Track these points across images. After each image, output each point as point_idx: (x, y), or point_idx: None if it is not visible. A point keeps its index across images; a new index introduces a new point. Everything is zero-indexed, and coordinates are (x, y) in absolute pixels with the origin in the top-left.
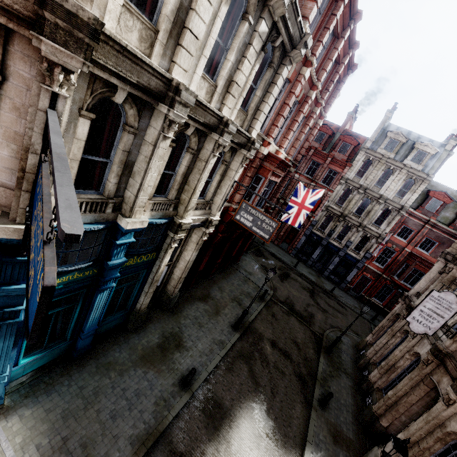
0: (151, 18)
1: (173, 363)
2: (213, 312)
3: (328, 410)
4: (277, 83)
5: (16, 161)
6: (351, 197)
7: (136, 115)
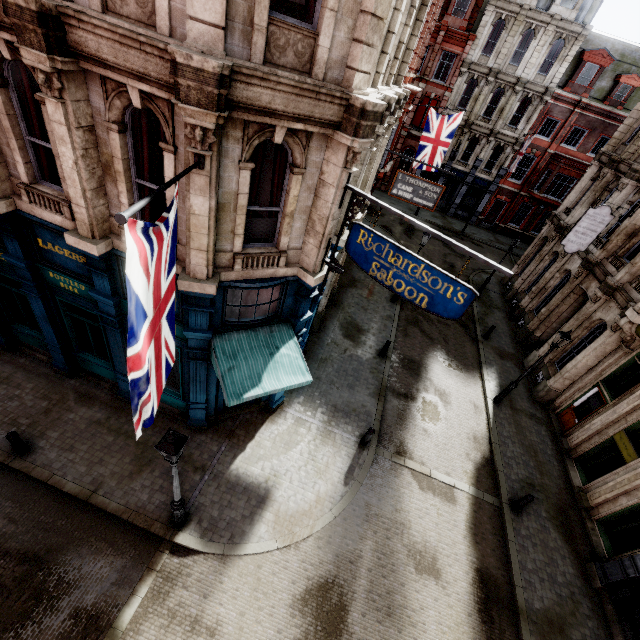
0: None
1: (364, 344)
2: (367, 294)
3: (491, 340)
4: (428, 4)
5: (304, 228)
6: (477, 92)
7: None
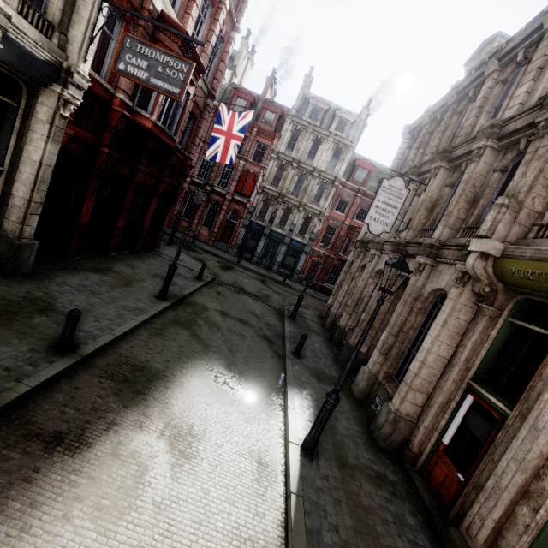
0: None
1: (32, 327)
2: (120, 283)
3: (305, 358)
4: None
5: None
6: (286, 174)
7: None
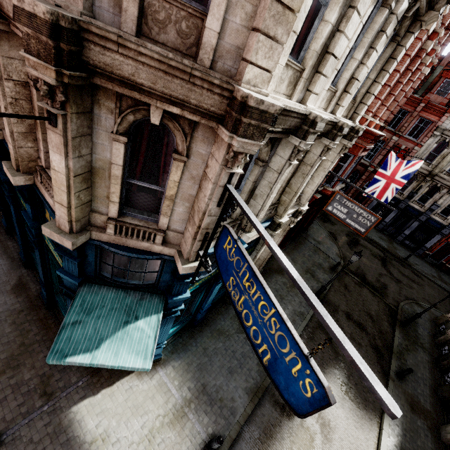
0: (296, 55)
1: None
2: (290, 284)
3: (405, 381)
4: (397, 57)
5: (187, 214)
6: (446, 152)
7: (268, 150)
